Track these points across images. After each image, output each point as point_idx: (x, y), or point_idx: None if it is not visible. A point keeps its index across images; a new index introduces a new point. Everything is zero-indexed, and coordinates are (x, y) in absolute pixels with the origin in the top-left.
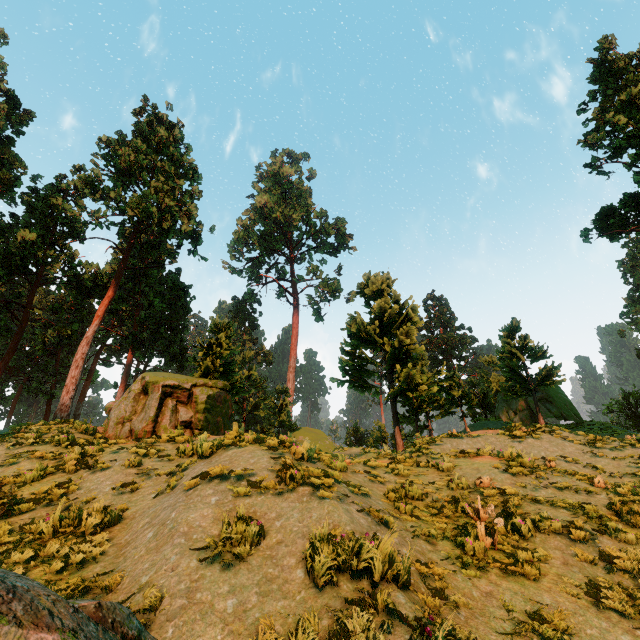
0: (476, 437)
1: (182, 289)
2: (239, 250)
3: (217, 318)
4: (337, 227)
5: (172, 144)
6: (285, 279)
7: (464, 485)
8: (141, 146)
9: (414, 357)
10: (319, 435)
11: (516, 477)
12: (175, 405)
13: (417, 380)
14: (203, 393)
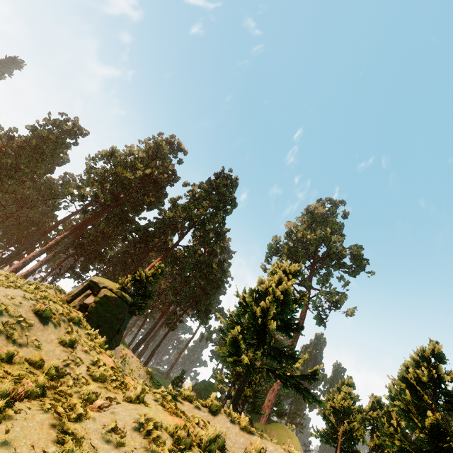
0: (254, 434)
1: (212, 268)
2: (271, 256)
3: (158, 263)
4: (351, 251)
5: (224, 186)
6: (302, 284)
7: (85, 396)
8: (206, 187)
9: (270, 334)
10: (292, 441)
11: (133, 429)
12: (89, 293)
13: (242, 347)
14: (104, 292)
